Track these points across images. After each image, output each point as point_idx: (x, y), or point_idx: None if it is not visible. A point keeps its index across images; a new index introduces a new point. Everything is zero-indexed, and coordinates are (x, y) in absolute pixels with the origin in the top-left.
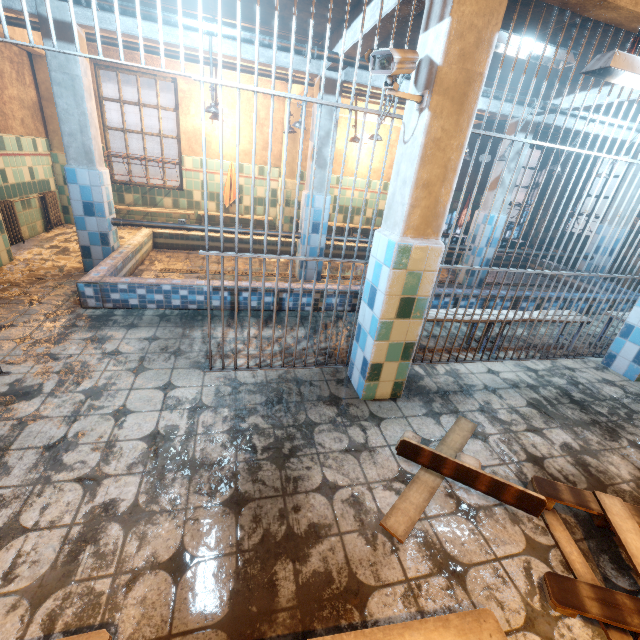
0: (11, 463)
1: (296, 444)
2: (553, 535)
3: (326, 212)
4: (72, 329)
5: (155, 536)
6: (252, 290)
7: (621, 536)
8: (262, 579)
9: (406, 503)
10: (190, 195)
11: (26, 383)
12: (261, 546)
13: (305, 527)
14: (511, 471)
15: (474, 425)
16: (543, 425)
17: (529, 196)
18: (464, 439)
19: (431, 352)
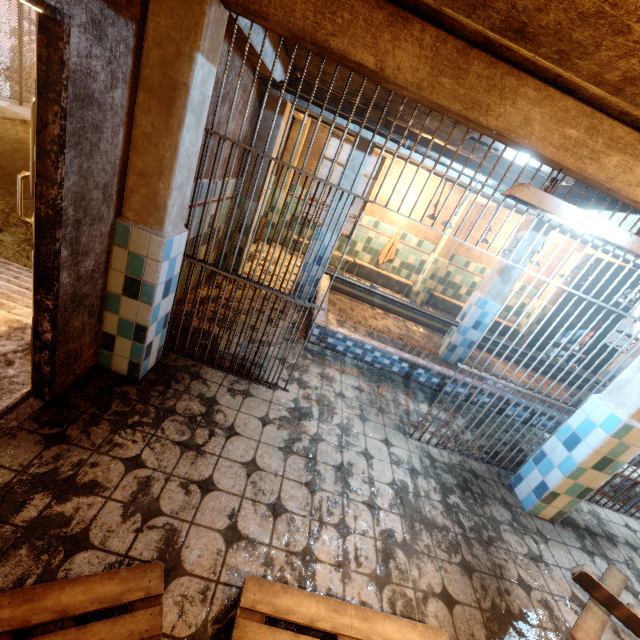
0: (322, 472)
1: (490, 534)
2: None
3: (491, 316)
4: (306, 360)
5: (426, 571)
6: (427, 369)
7: None
8: (502, 637)
9: (586, 625)
10: (354, 244)
11: (301, 404)
12: (493, 611)
13: (517, 610)
14: None
15: (625, 577)
16: None
17: None
18: (619, 587)
19: None
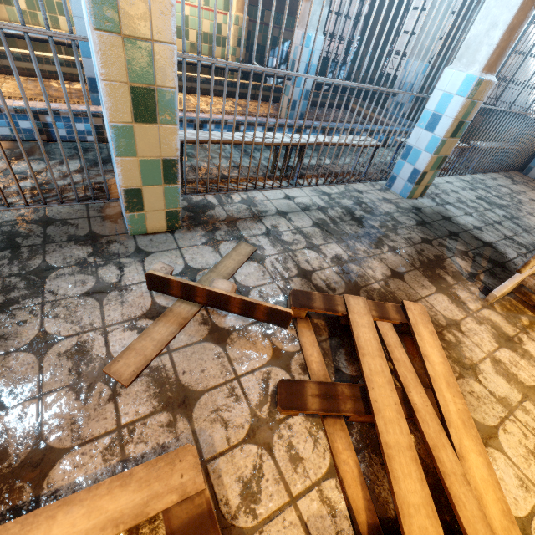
0: None
1: (13, 296)
2: (300, 341)
3: None
4: None
5: None
6: None
7: (355, 332)
8: None
9: (146, 341)
10: None
11: None
12: None
13: None
14: (278, 288)
15: (253, 249)
16: (322, 242)
17: (355, 30)
18: (238, 263)
19: (232, 182)
